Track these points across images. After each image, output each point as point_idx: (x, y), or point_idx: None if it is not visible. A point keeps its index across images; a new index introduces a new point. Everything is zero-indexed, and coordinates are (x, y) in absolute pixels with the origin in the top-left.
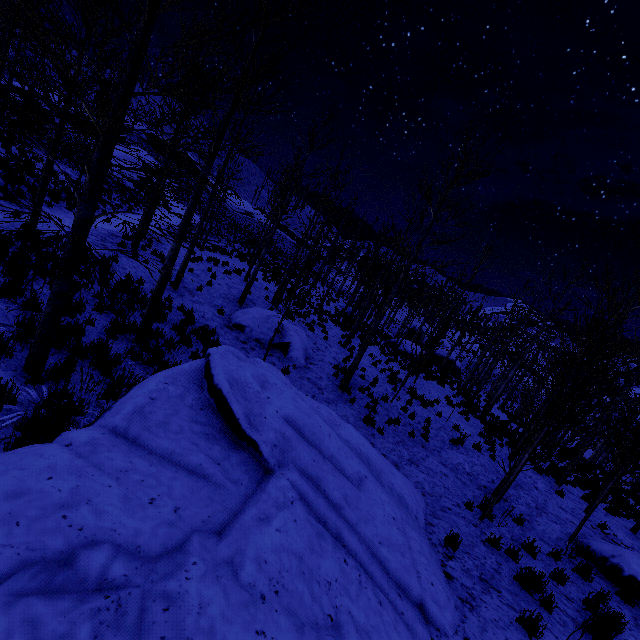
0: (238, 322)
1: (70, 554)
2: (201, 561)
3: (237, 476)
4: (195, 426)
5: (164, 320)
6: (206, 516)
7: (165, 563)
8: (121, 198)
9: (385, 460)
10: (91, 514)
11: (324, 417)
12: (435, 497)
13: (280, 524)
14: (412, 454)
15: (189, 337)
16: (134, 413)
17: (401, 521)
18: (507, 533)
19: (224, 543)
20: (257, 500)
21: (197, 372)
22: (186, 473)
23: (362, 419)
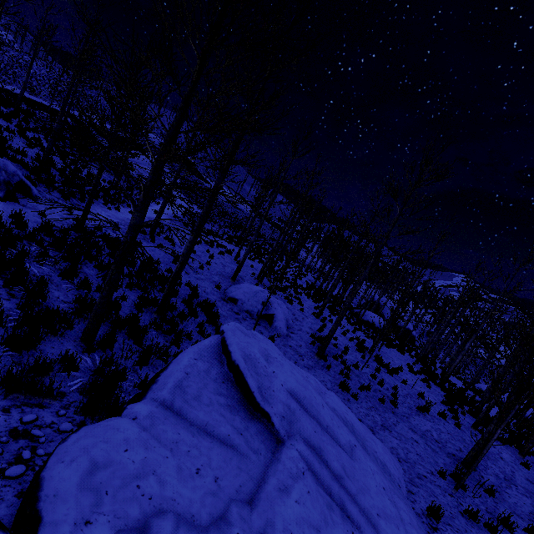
0: (232, 296)
1: (145, 522)
2: (242, 532)
3: (256, 446)
4: (220, 398)
5: (176, 295)
6: (238, 485)
7: (214, 533)
8: (140, 193)
9: (363, 426)
10: (156, 484)
11: (313, 386)
12: (410, 463)
13: (297, 495)
14: (384, 419)
15: (195, 309)
16: (176, 387)
17: (389, 490)
18: (481, 504)
19: (256, 513)
20: (275, 470)
21: (216, 348)
22: (218, 443)
23: (338, 384)
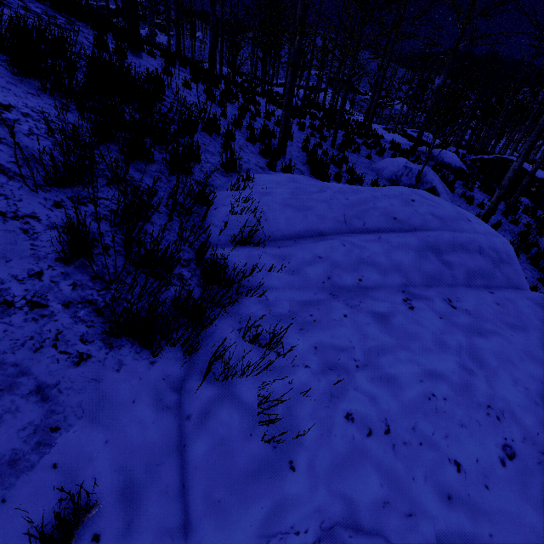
0: None
1: None
2: None
3: None
4: None
5: None
6: None
7: None
8: None
9: None
10: None
11: None
12: None
13: None
14: None
15: None
16: None
17: None
18: None
19: None
20: None
21: None
22: None
23: None
